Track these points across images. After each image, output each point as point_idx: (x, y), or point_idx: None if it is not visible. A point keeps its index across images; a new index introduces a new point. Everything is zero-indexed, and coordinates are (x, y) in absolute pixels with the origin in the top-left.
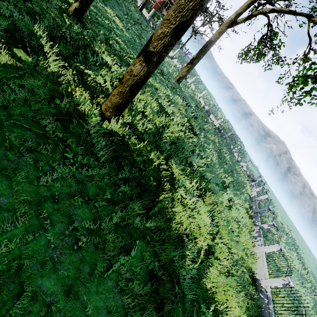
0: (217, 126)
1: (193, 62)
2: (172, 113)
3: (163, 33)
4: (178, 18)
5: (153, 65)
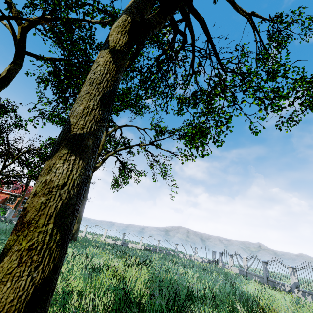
0: (143, 248)
1: (79, 211)
2: (102, 267)
3: (87, 108)
4: (99, 89)
5: (89, 153)
